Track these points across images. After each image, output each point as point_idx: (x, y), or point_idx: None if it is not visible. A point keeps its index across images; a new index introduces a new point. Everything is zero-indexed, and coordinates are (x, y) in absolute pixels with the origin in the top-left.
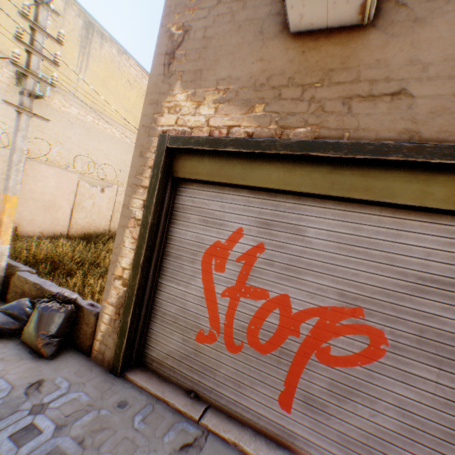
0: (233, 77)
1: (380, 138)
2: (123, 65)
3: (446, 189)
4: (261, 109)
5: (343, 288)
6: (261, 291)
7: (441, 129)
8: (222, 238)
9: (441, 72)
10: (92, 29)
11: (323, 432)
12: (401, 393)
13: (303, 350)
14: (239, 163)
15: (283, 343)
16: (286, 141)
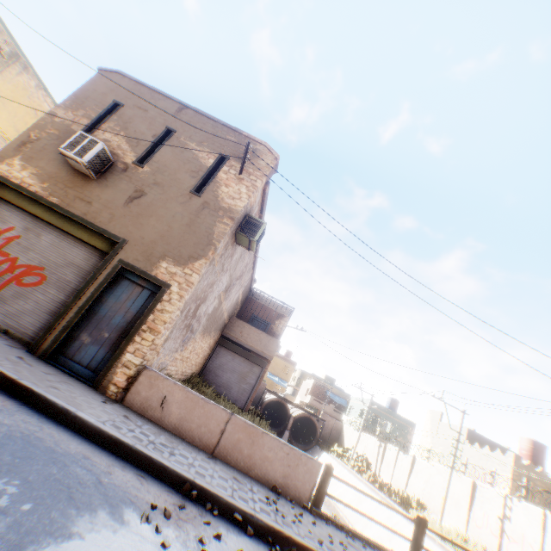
0: (46, 168)
1: (78, 213)
2: (38, 97)
3: (89, 235)
4: (48, 185)
5: (43, 260)
6: (8, 254)
7: (93, 217)
8: (4, 228)
9: (103, 203)
10: (18, 59)
11: (0, 311)
12: (41, 297)
13: (12, 280)
14: (29, 200)
15: (5, 276)
16: (49, 200)
